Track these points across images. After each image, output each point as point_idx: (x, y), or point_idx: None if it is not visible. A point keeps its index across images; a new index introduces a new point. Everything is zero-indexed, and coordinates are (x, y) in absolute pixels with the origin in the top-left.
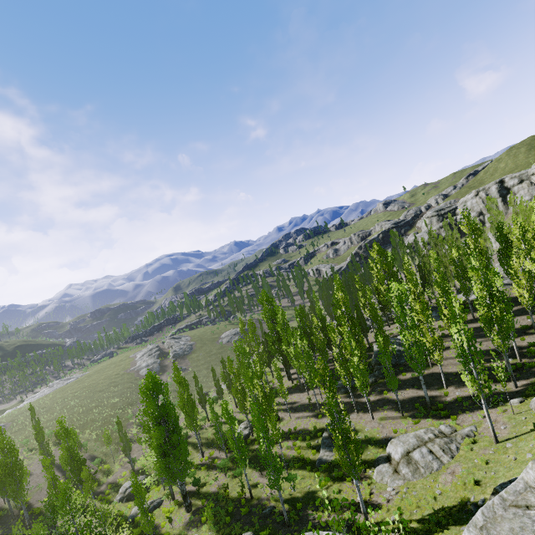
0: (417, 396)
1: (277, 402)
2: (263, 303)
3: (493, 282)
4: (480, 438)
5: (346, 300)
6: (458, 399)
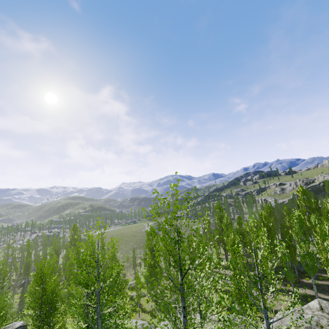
0: (312, 295)
1: (216, 271)
2: (217, 210)
3: None
4: None
5: (267, 217)
6: None
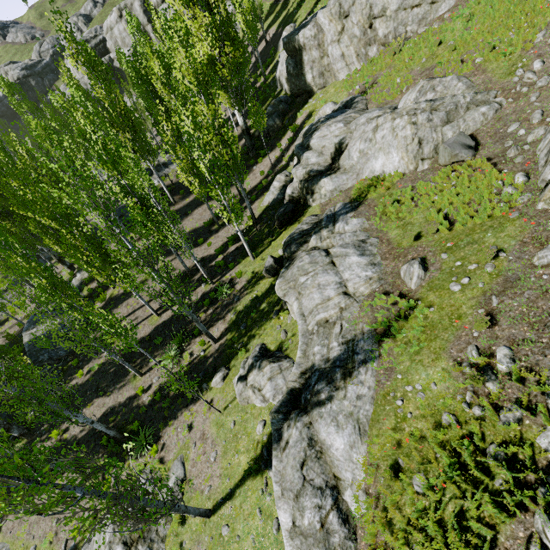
0: (105, 413)
1: None
2: None
3: (115, 204)
4: (190, 500)
5: None
6: (156, 397)
